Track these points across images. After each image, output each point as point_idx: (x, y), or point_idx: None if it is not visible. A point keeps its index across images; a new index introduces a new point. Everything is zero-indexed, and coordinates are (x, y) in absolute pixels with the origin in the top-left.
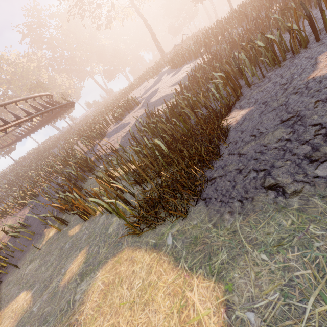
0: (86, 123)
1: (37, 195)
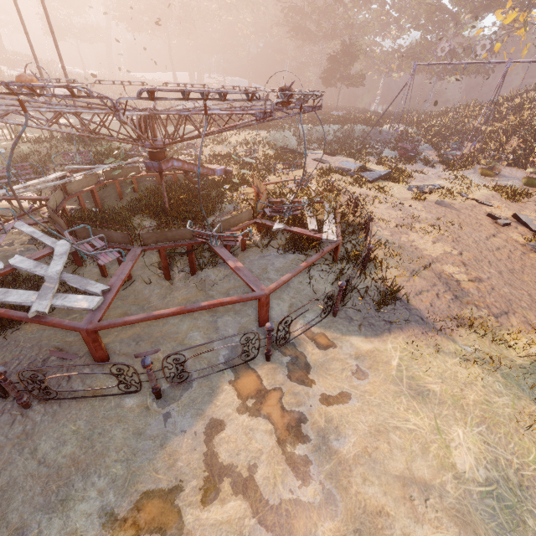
0: None
1: None
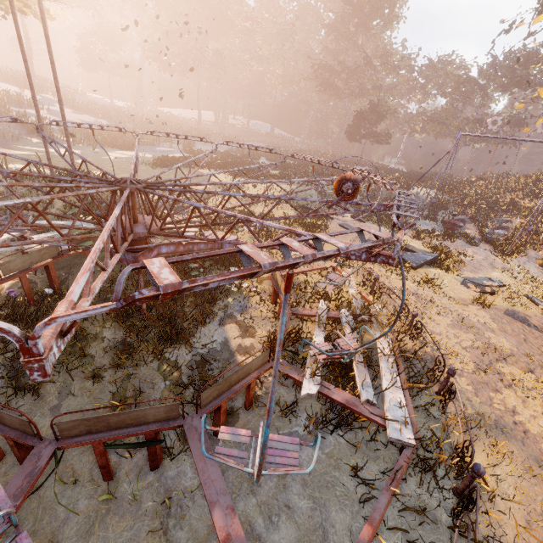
0: None
1: None
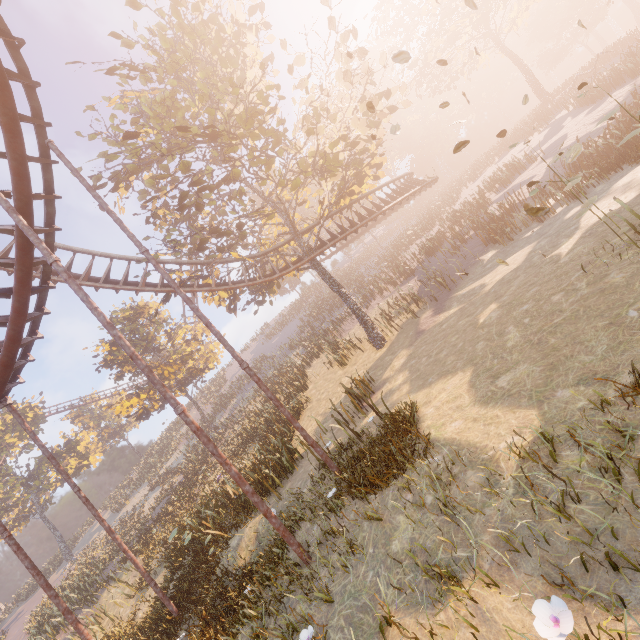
0: (421, 221)
1: (413, 273)
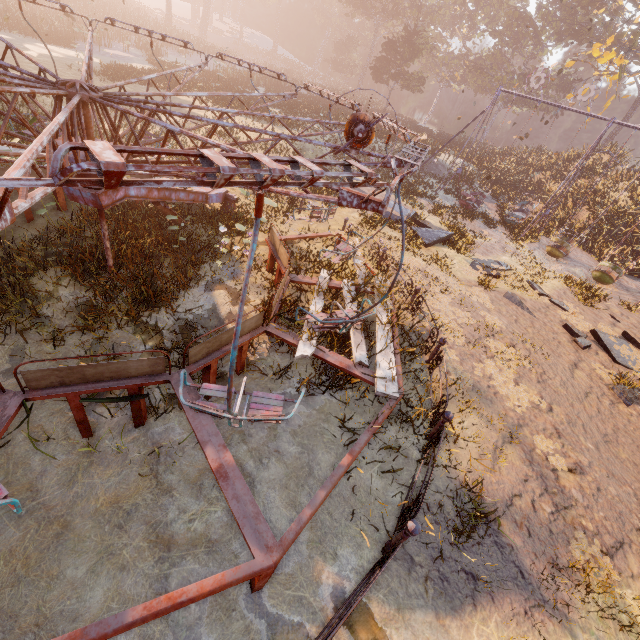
0: None
1: None
